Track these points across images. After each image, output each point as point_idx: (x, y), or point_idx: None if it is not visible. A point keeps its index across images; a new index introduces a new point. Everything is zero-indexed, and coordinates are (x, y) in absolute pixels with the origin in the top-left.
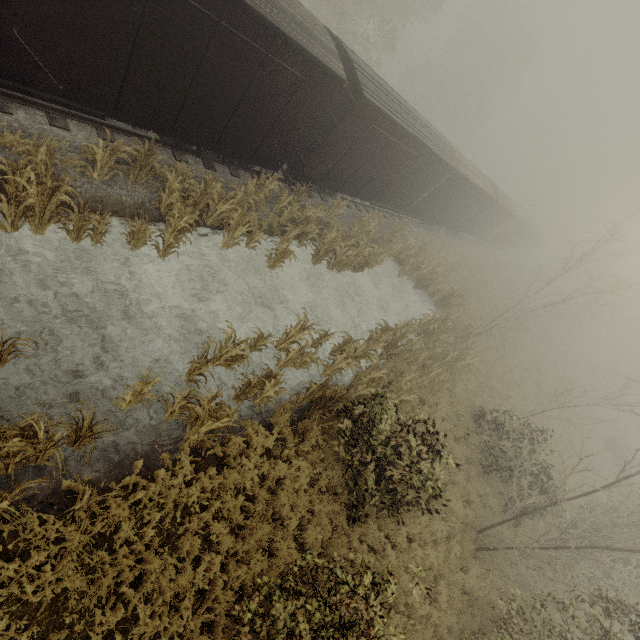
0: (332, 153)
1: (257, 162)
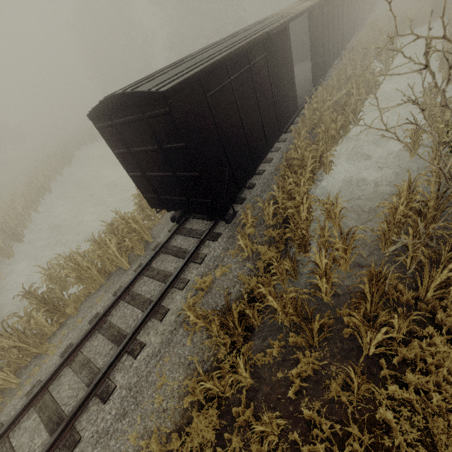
0: (345, 23)
1: (338, 55)
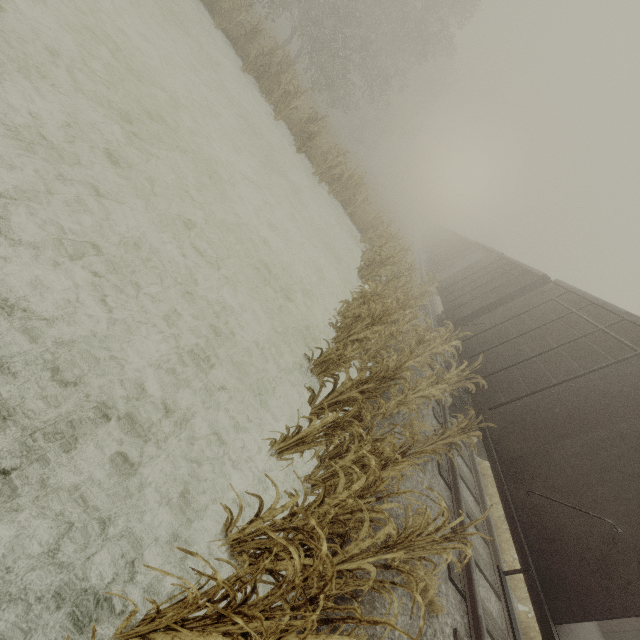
0: None
1: None
